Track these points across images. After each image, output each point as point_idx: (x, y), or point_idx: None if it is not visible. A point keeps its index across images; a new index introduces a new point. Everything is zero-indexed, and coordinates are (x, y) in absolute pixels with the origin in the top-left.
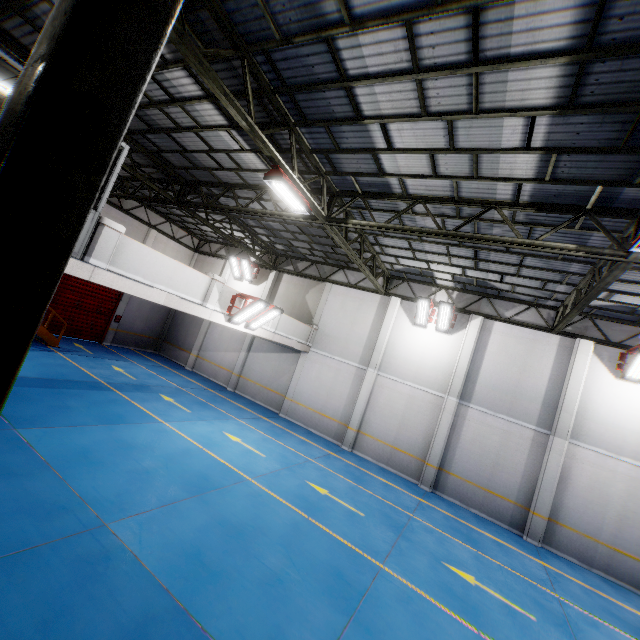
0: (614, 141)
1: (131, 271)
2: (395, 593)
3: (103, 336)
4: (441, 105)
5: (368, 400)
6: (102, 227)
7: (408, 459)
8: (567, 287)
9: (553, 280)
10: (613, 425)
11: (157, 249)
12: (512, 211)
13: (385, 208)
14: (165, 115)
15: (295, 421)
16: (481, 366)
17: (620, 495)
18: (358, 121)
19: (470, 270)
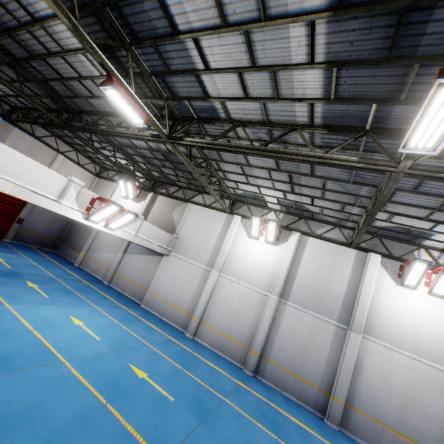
0: (383, 51)
1: None
2: None
3: (5, 234)
4: (236, 14)
5: (210, 295)
6: None
7: (237, 346)
8: (360, 209)
9: (349, 203)
10: (396, 323)
11: (63, 170)
12: (310, 134)
13: (218, 134)
14: (35, 38)
15: (152, 311)
16: (297, 271)
17: (402, 384)
18: (175, 37)
19: (289, 194)
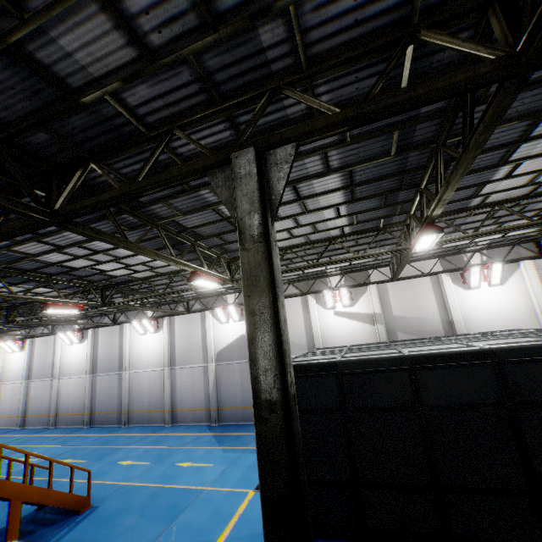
0: None
1: None
2: None
3: None
4: None
5: (0, 399)
6: None
7: (16, 419)
8: None
9: None
10: (69, 365)
11: None
12: None
13: None
14: None
15: None
16: (34, 361)
17: (73, 392)
18: None
19: None
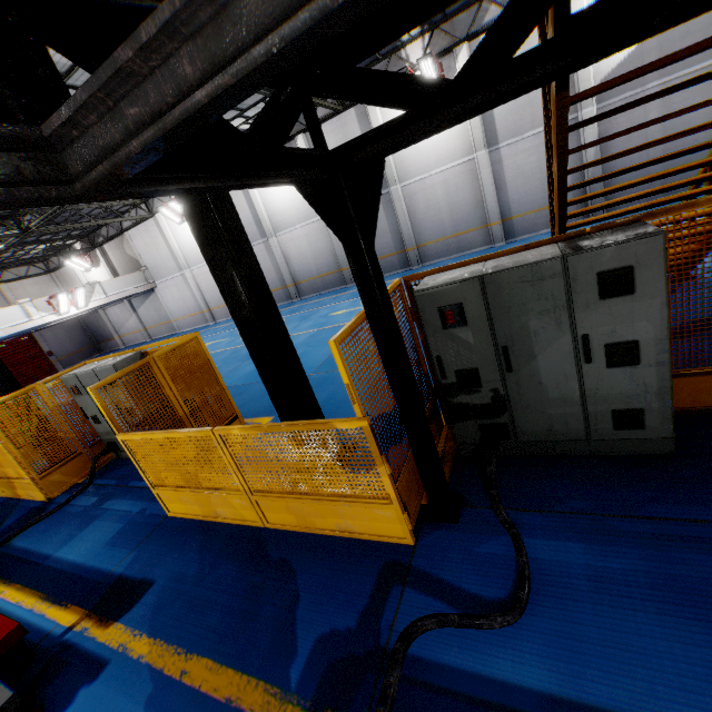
0: None
1: None
2: None
3: (55, 369)
4: None
5: (200, 289)
6: None
7: None
8: None
9: None
10: (284, 211)
11: (22, 294)
12: None
13: None
14: None
15: (186, 330)
16: None
17: (308, 247)
18: None
19: None
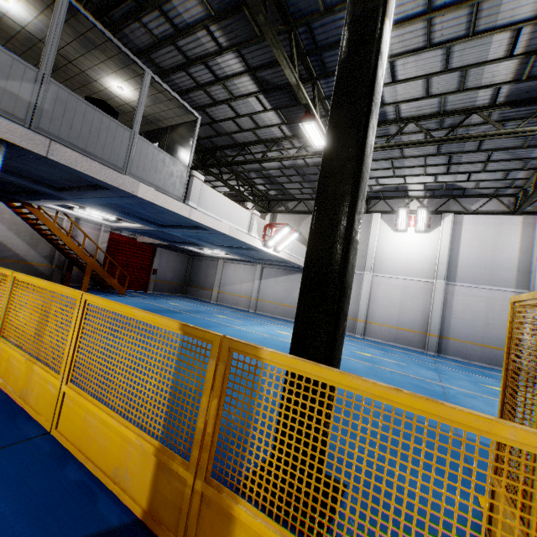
0: None
1: (209, 210)
2: (463, 394)
3: (147, 286)
4: (443, 36)
5: (369, 296)
6: (192, 178)
7: (412, 335)
8: (526, 172)
9: (514, 169)
10: None
11: None
12: (487, 113)
13: (377, 135)
14: (207, 94)
15: None
16: (459, 252)
17: None
18: None
19: (441, 176)
